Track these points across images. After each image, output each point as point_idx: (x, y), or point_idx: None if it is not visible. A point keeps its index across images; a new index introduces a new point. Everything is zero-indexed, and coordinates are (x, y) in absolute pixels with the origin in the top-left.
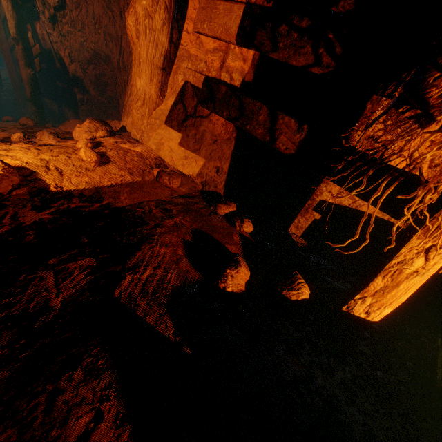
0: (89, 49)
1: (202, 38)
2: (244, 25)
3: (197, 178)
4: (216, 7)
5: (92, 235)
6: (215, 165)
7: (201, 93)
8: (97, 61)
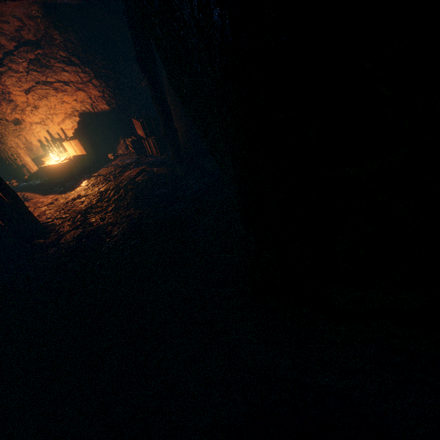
0: None
1: None
2: None
3: None
4: None
5: None
6: None
7: None
8: None
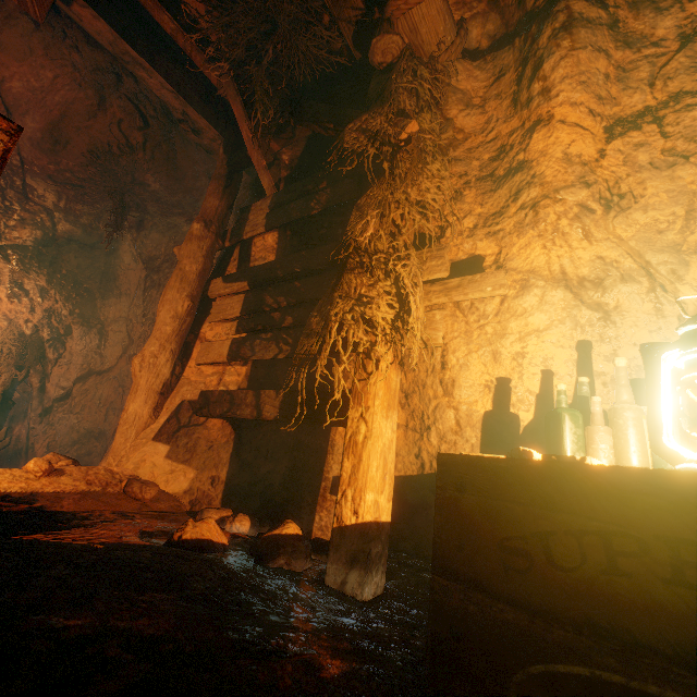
0: (81, 428)
1: (203, 368)
2: (233, 348)
3: (185, 496)
4: (213, 345)
5: (2, 520)
6: (210, 475)
7: (197, 404)
8: (86, 440)
